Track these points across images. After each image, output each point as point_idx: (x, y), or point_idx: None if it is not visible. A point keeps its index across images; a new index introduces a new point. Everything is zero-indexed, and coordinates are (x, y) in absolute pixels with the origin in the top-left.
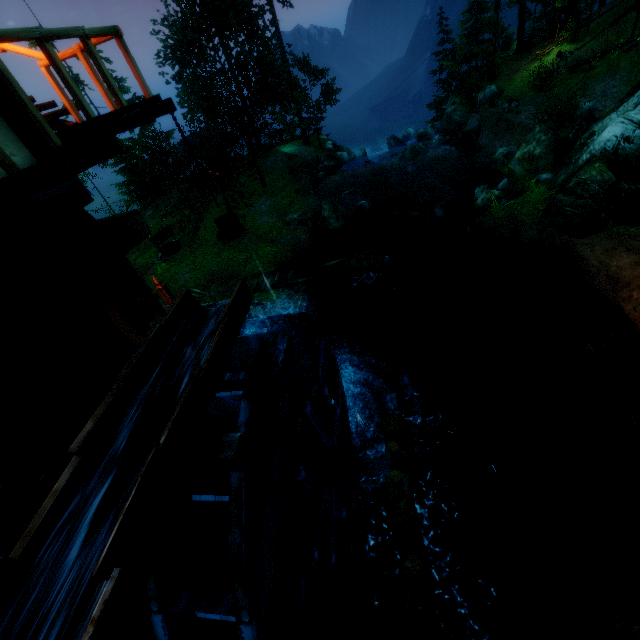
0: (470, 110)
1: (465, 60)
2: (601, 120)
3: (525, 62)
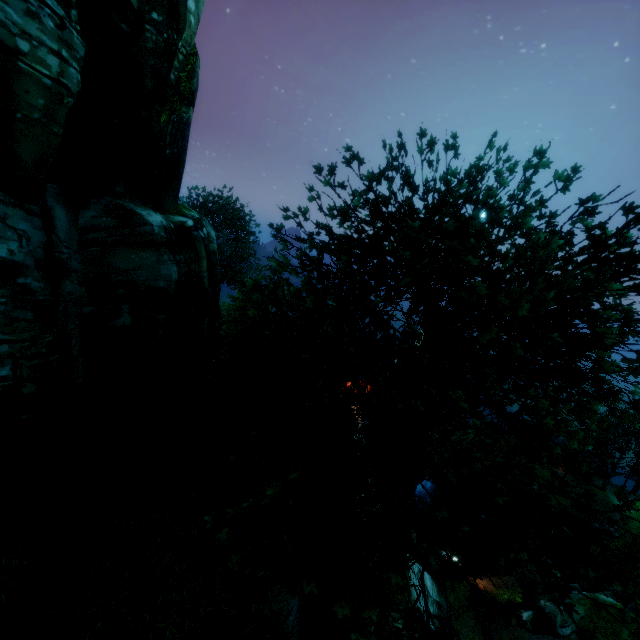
0: None
1: None
2: None
3: None
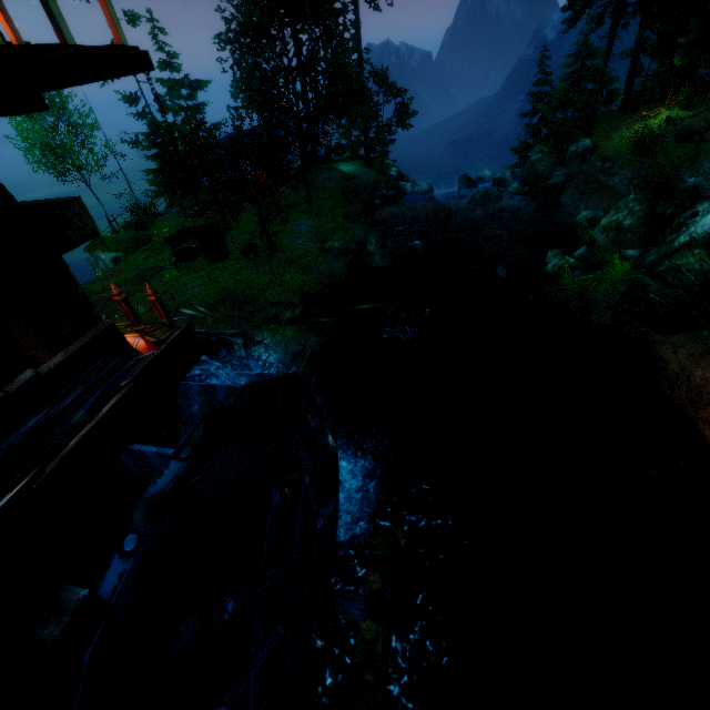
0: (557, 162)
1: (561, 107)
2: (708, 200)
3: (628, 121)
